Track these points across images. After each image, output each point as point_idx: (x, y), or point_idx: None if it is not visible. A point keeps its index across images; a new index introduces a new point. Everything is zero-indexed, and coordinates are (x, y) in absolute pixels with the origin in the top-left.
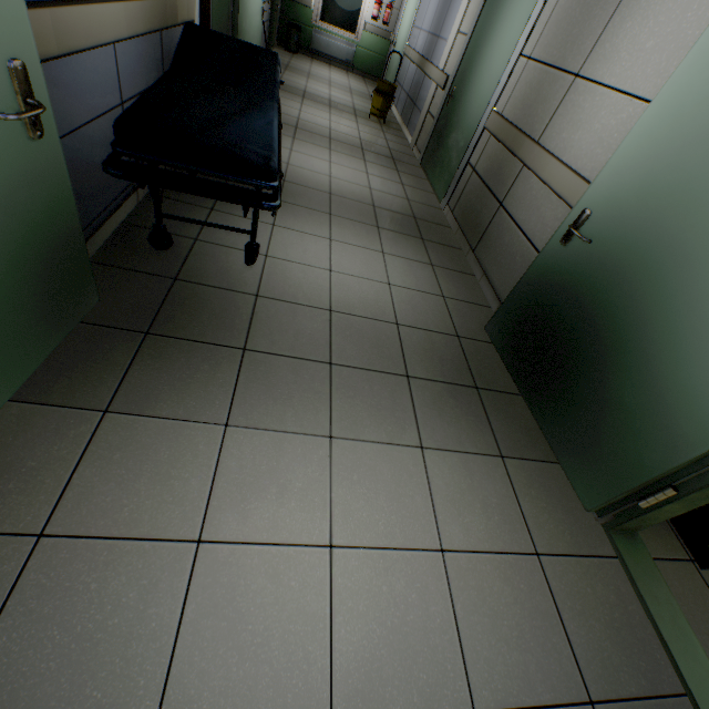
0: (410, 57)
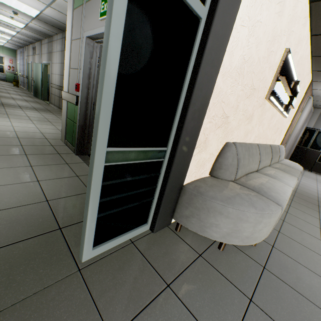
0: (21, 76)
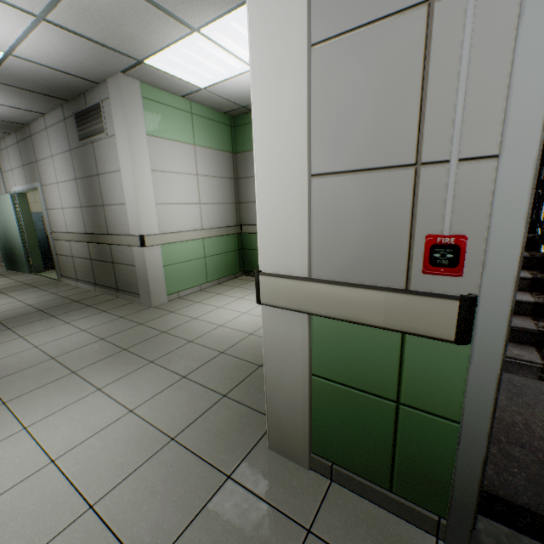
0: None
